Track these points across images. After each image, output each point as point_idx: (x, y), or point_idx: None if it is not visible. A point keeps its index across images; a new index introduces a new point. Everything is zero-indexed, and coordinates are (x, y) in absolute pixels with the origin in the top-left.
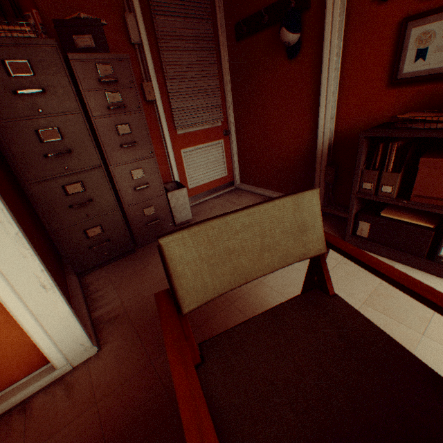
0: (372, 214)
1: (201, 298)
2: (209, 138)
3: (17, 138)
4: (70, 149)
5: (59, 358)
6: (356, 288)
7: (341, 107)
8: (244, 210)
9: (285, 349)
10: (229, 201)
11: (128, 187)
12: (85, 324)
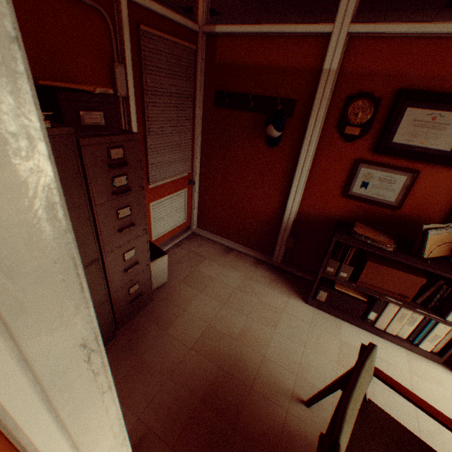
0: (329, 286)
1: None
2: (176, 188)
3: None
4: None
5: None
6: (329, 350)
7: (306, 197)
8: (356, 382)
9: None
10: (193, 251)
11: (118, 270)
12: None
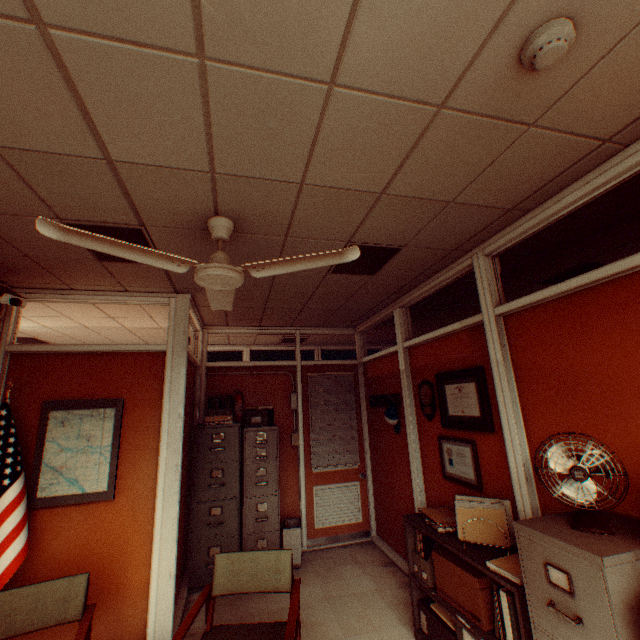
0: (427, 603)
1: (222, 590)
2: (344, 478)
3: (201, 473)
4: (224, 482)
5: (151, 639)
6: None
7: (426, 482)
8: (254, 550)
9: (244, 636)
10: (352, 553)
11: (252, 515)
12: (174, 627)
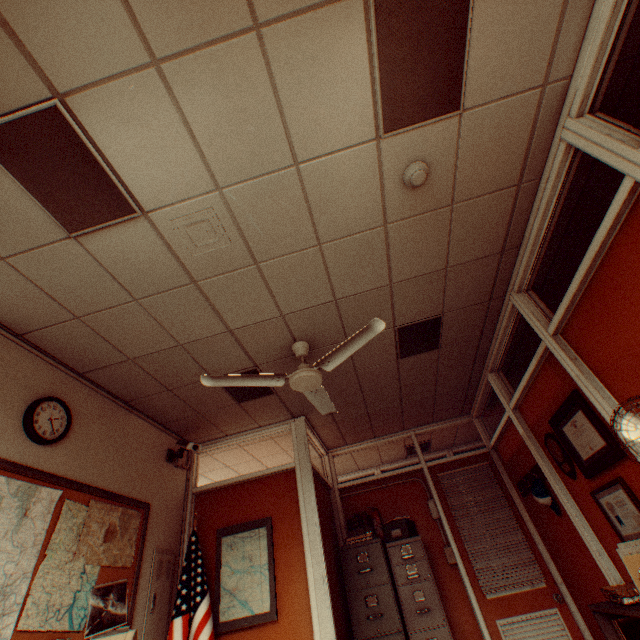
0: None
1: None
2: (532, 604)
3: (355, 601)
4: (381, 611)
5: None
6: None
7: (617, 567)
8: None
9: None
10: None
11: None
12: None
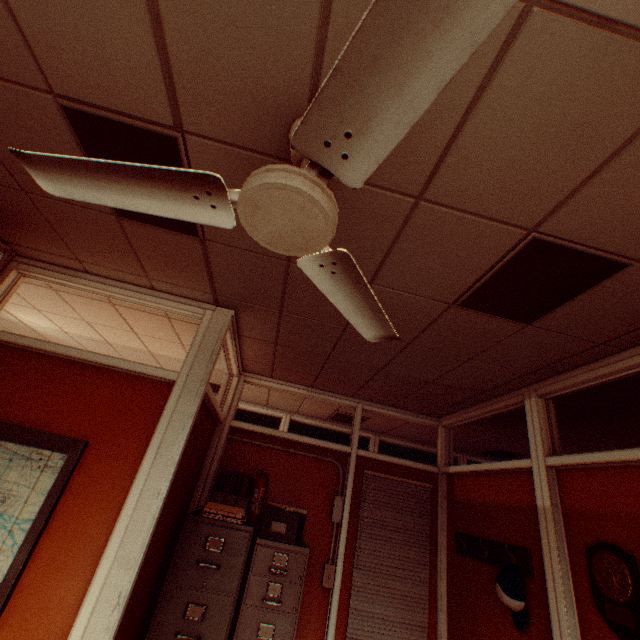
0: None
1: None
2: None
3: (170, 602)
4: (201, 633)
5: None
6: None
7: None
8: None
9: None
10: None
11: None
12: None
